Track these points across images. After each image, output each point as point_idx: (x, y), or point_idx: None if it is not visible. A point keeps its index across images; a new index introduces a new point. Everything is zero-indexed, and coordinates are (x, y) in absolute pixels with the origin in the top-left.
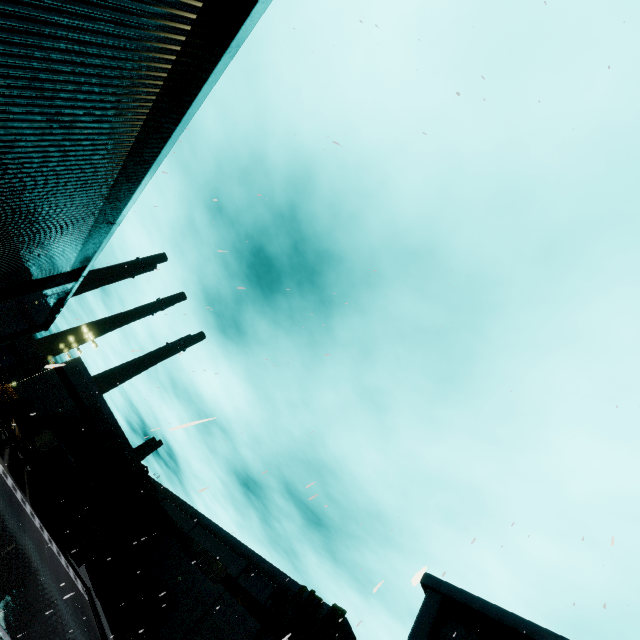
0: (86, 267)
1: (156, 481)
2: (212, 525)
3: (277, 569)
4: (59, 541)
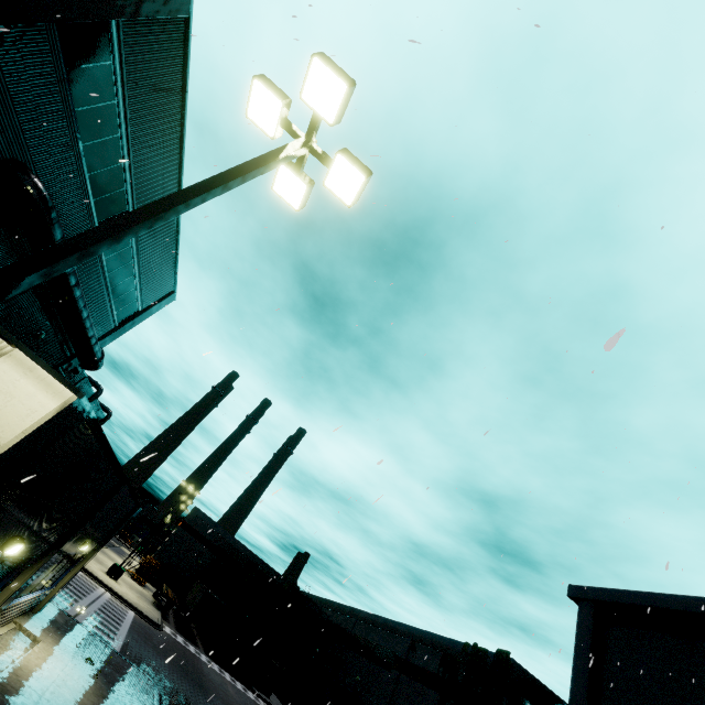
0: (124, 478)
1: (309, 594)
2: (369, 616)
3: (438, 635)
4: (241, 679)
